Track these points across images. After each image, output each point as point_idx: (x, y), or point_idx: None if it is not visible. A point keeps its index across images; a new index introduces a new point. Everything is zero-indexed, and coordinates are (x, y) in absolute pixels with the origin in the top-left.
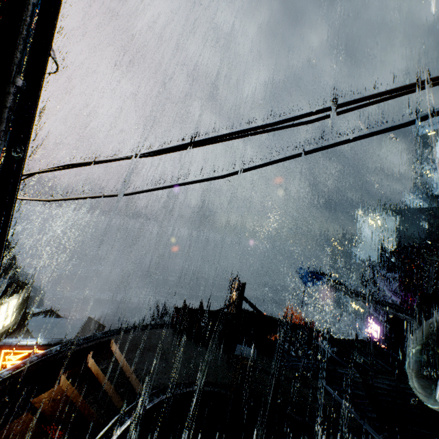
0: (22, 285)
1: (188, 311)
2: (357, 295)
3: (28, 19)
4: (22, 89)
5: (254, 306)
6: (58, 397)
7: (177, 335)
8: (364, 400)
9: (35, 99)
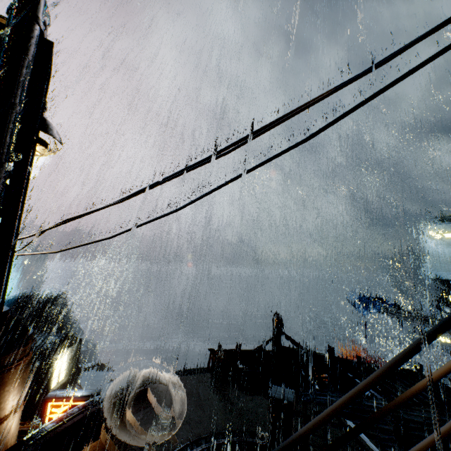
0: (73, 338)
1: (224, 352)
2: (424, 320)
3: (11, 123)
4: (9, 170)
5: (294, 341)
6: None
7: (214, 379)
8: (390, 436)
9: (23, 175)
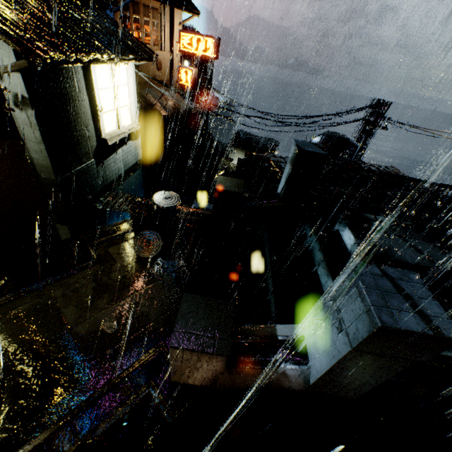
0: (278, 144)
1: (438, 188)
2: None
3: None
4: None
5: None
6: None
7: None
8: None
9: None
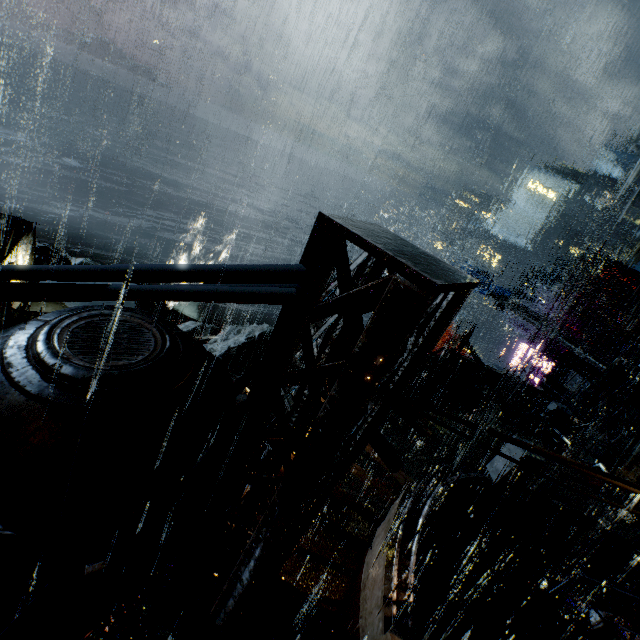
0: (21, 224)
1: None
2: (543, 323)
3: None
4: None
5: (476, 354)
6: (282, 469)
7: None
8: None
9: None
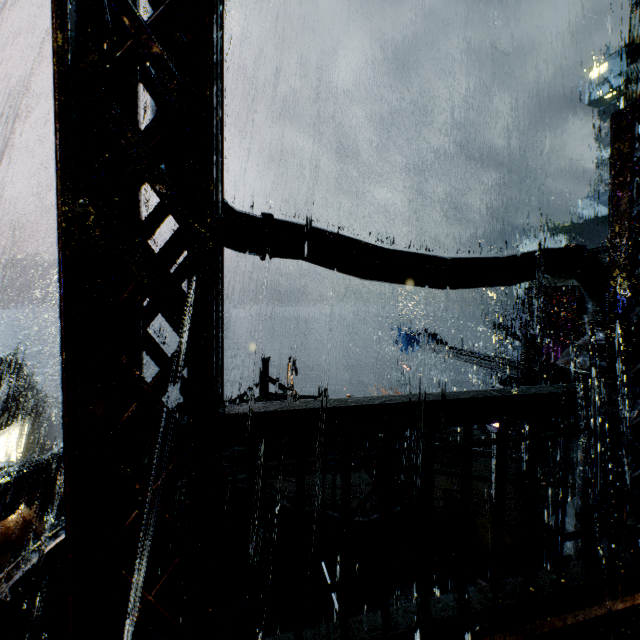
0: (22, 410)
1: None
2: (460, 354)
3: None
4: None
5: (282, 386)
6: (16, 524)
7: None
8: None
9: None
